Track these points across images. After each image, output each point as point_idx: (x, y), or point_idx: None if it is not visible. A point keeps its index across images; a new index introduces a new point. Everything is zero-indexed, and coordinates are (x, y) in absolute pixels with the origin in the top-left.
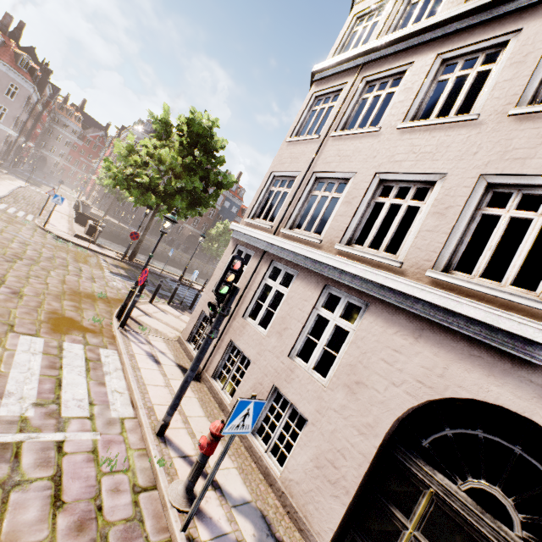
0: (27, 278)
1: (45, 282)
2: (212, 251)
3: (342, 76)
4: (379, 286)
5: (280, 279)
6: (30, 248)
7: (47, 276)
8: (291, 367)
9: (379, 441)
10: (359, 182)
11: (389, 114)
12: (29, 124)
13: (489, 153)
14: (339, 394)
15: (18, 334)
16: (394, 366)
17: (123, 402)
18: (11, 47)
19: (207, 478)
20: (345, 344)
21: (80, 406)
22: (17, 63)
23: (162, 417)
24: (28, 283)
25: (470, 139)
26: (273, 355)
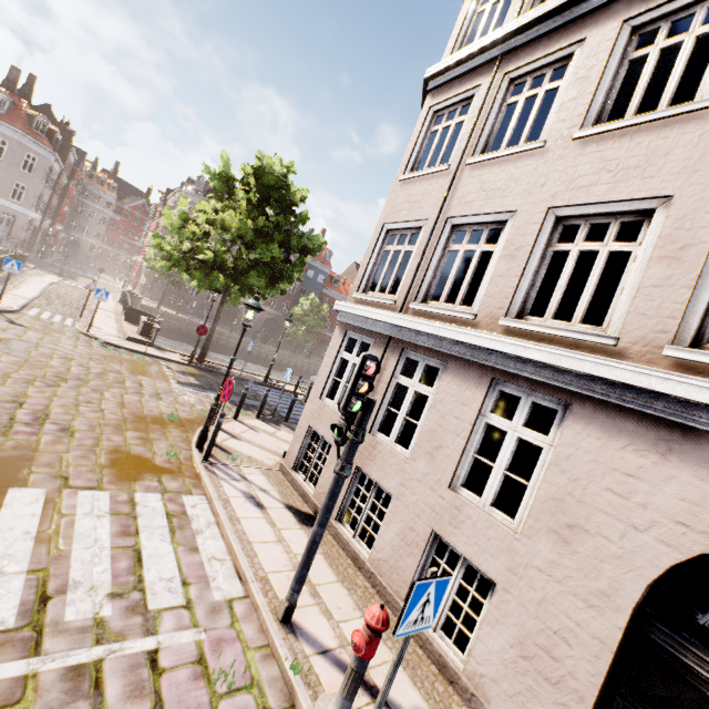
0: (76, 406)
1: (99, 408)
2: (299, 336)
3: (471, 77)
4: (585, 377)
5: (419, 374)
6: (74, 364)
7: (101, 400)
8: (457, 504)
9: (625, 619)
10: (523, 224)
11: (556, 120)
12: (54, 203)
13: None
14: (541, 544)
15: (75, 490)
16: (630, 499)
17: (226, 574)
18: (22, 109)
19: (377, 702)
20: (538, 466)
21: (170, 589)
22: (31, 128)
23: (282, 592)
24: (78, 413)
25: (705, 138)
26: (424, 486)
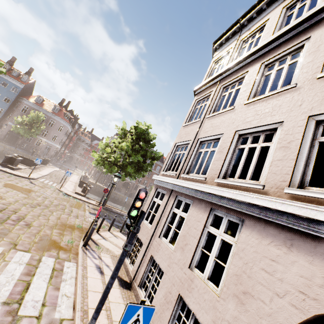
0: (38, 216)
1: (48, 218)
2: None
3: (210, 88)
4: (249, 205)
5: (182, 207)
6: (47, 200)
7: (51, 215)
8: (191, 278)
9: None
10: (226, 138)
11: (238, 99)
12: (66, 142)
13: (310, 102)
14: (230, 304)
15: (16, 250)
16: (274, 275)
17: (67, 305)
18: (63, 111)
19: None
20: (230, 255)
21: (34, 306)
22: (64, 117)
23: None
24: (37, 219)
25: (294, 98)
26: (178, 266)
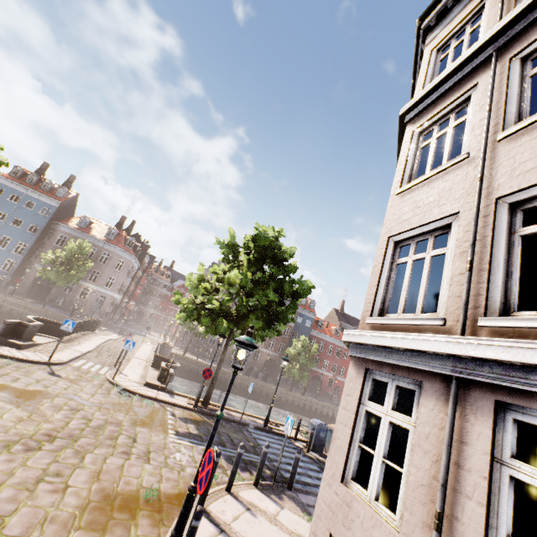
0: (37, 482)
1: (63, 484)
2: (294, 373)
3: (458, 87)
4: None
5: None
6: (78, 415)
7: (76, 467)
8: None
9: None
10: None
11: None
12: (131, 288)
13: None
14: None
15: None
16: None
17: None
18: (123, 236)
19: None
20: None
21: None
22: (125, 245)
23: None
24: (30, 496)
25: None
26: None
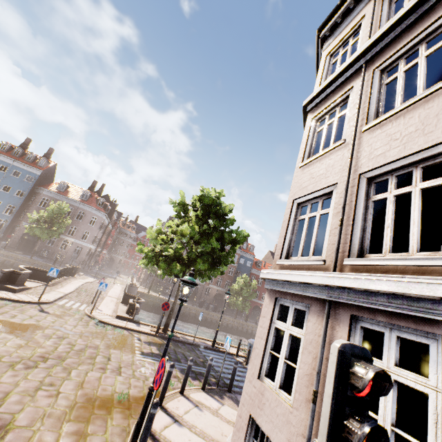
0: (36, 390)
1: (56, 391)
2: (238, 304)
3: (341, 88)
4: None
5: (391, 353)
6: (64, 342)
7: (64, 379)
8: None
9: None
10: None
11: None
12: (103, 239)
13: None
14: None
15: None
16: None
17: None
18: (95, 197)
19: None
20: None
21: None
22: (97, 204)
23: None
24: (32, 400)
25: None
26: None
